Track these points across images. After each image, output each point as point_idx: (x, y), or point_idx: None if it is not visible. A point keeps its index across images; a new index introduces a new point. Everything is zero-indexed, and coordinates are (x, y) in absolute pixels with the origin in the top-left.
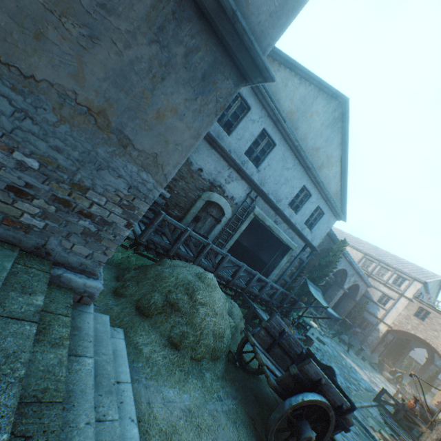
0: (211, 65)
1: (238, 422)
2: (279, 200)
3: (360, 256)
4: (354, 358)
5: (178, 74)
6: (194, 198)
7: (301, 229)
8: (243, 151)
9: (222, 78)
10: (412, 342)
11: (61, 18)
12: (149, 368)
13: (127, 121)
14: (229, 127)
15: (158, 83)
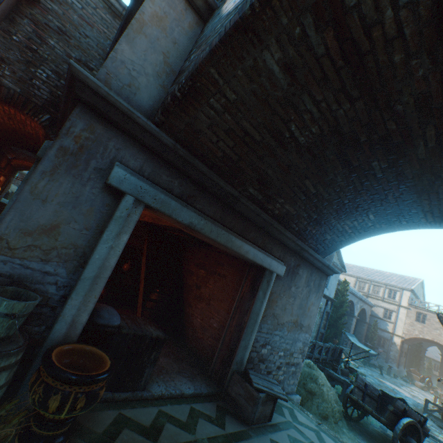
0: (319, 280)
1: None
2: None
3: (354, 280)
4: (389, 379)
5: (312, 290)
6: None
7: None
8: None
9: (322, 281)
10: (423, 343)
11: (289, 299)
12: None
13: (301, 318)
14: None
15: (307, 298)
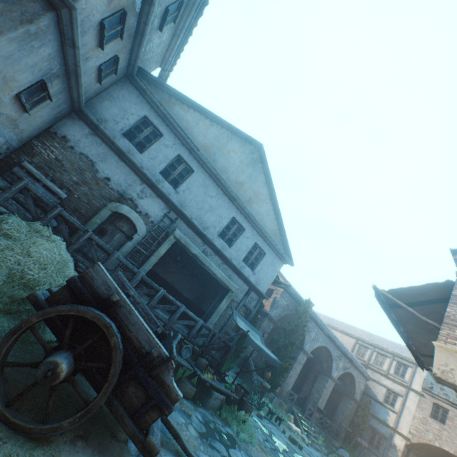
0: None
1: None
2: (206, 228)
3: (353, 342)
4: None
5: None
6: (99, 206)
7: (240, 267)
8: (158, 170)
9: (29, 0)
10: None
11: None
12: None
13: None
14: (142, 147)
15: None
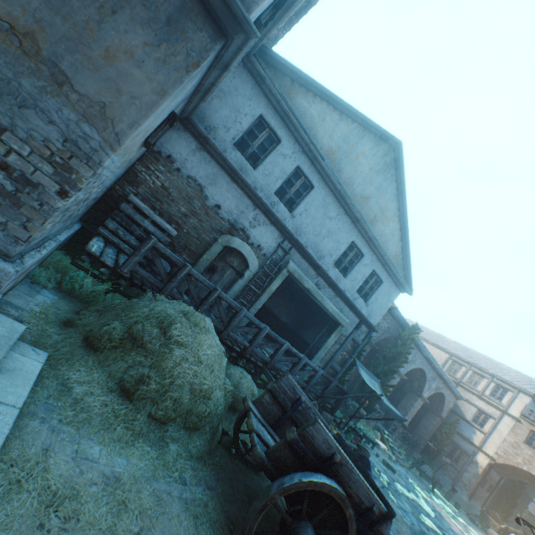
0: (178, 10)
1: (203, 519)
2: (321, 257)
3: (445, 357)
4: (442, 502)
5: (134, 10)
6: (209, 241)
7: (353, 298)
8: (273, 190)
9: (194, 28)
10: (529, 489)
11: None
12: (72, 412)
13: (64, 53)
14: (255, 160)
15: (107, 15)
